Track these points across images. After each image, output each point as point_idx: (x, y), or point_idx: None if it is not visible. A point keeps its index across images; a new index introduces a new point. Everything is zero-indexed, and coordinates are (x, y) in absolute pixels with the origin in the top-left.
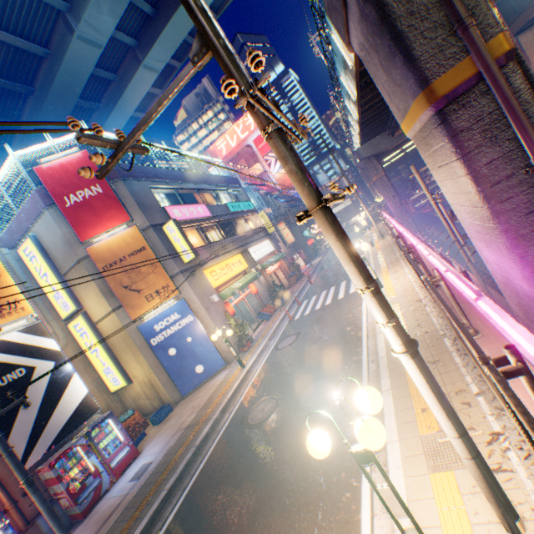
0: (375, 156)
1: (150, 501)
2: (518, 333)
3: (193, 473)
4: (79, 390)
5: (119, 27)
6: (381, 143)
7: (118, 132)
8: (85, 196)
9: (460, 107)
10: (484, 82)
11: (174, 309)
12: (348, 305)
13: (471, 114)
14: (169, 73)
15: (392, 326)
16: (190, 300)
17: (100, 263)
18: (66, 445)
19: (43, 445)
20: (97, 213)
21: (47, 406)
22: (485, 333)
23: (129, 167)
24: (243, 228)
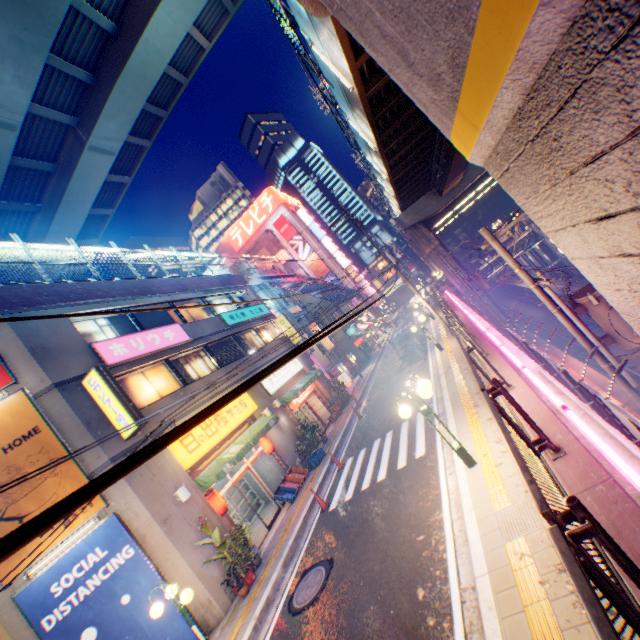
0: (422, 222)
1: None
2: None
3: None
4: None
5: (45, 102)
6: (427, 205)
7: None
8: None
9: None
10: None
11: (95, 541)
12: (415, 497)
13: None
14: (137, 154)
15: None
16: (130, 512)
17: None
18: None
19: None
20: None
21: None
22: None
23: (27, 289)
24: (252, 344)
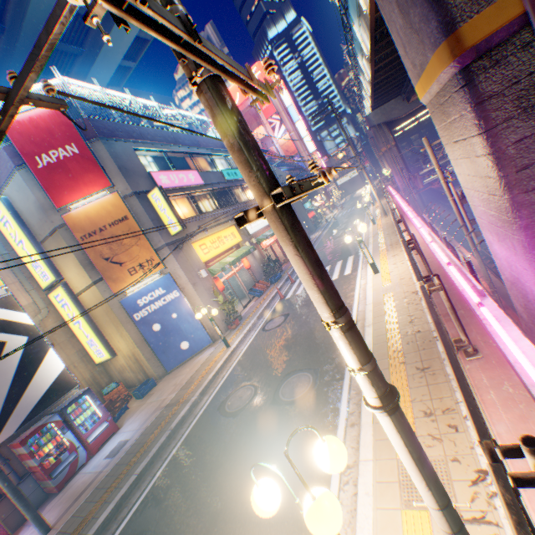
0: (386, 124)
1: (119, 484)
2: (523, 349)
3: (165, 458)
4: (55, 366)
5: None
6: (395, 109)
7: (11, 75)
8: (59, 157)
9: (493, 63)
10: (529, 28)
11: (159, 284)
12: (341, 289)
13: (506, 74)
14: None
15: (366, 374)
16: (176, 275)
17: (78, 232)
18: (41, 421)
19: (16, 421)
20: (73, 176)
21: (19, 382)
22: (486, 354)
23: (110, 125)
24: (239, 198)
